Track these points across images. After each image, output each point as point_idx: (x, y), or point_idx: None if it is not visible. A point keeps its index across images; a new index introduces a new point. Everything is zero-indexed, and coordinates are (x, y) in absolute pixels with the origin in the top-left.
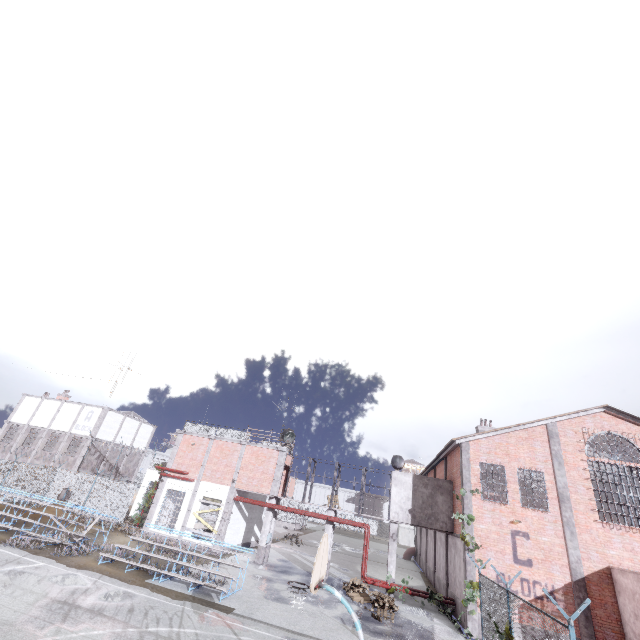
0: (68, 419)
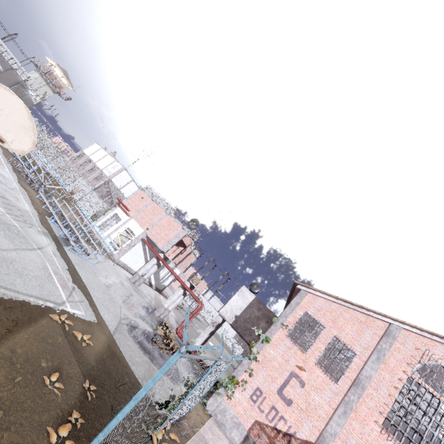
0: (105, 163)
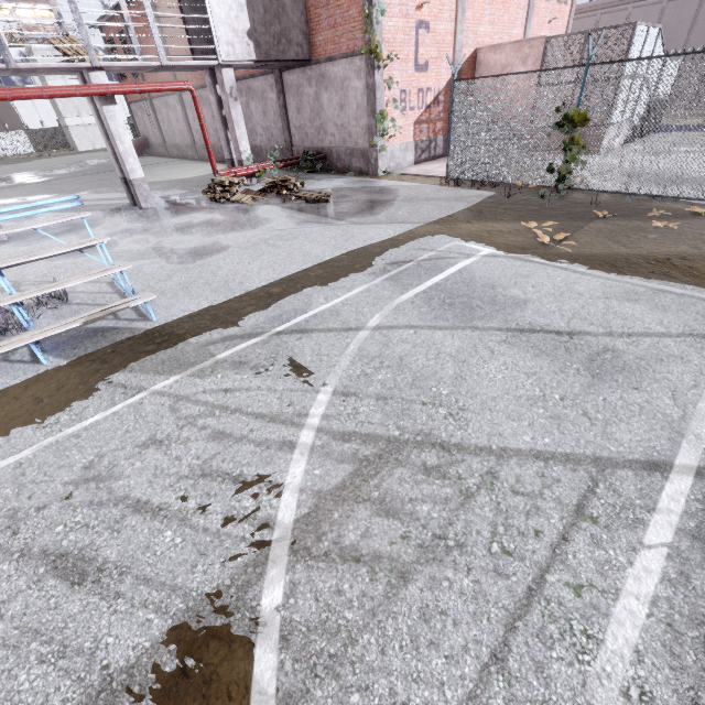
0: None
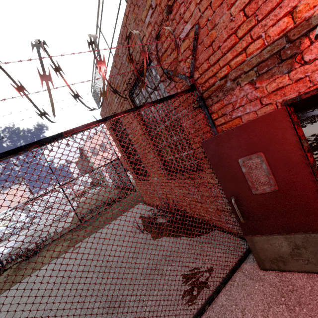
0: None
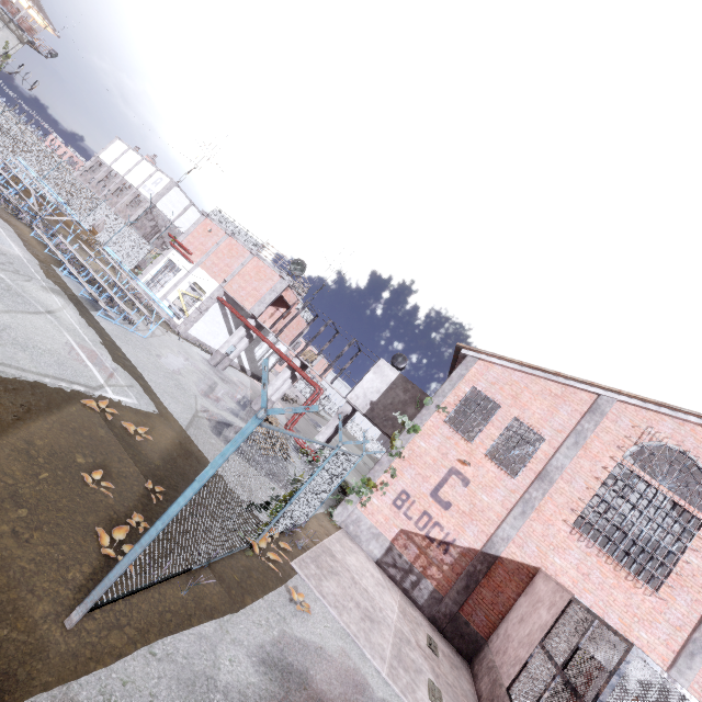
0: (141, 176)
